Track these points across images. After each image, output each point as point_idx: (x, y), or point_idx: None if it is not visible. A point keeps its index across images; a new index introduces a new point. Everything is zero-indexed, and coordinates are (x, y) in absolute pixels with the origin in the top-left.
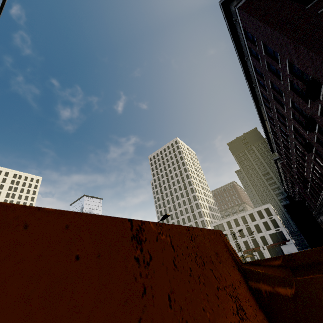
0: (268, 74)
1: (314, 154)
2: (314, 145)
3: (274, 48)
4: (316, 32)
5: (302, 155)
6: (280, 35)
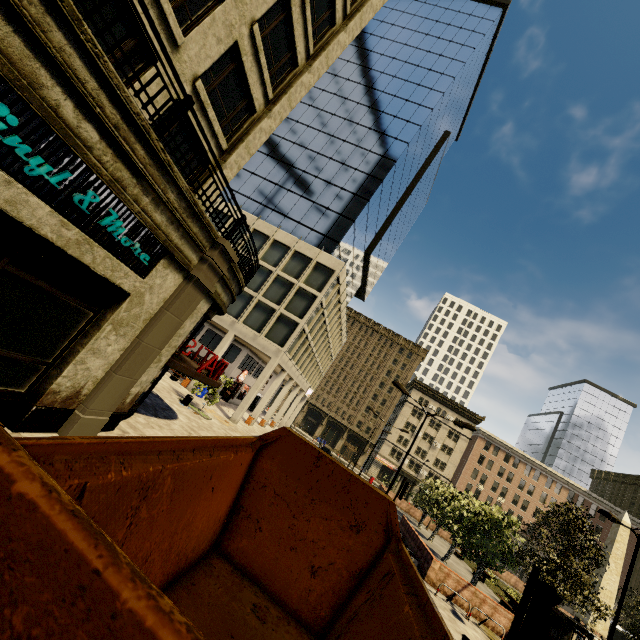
0: None
1: None
2: None
3: None
4: None
5: None
6: None
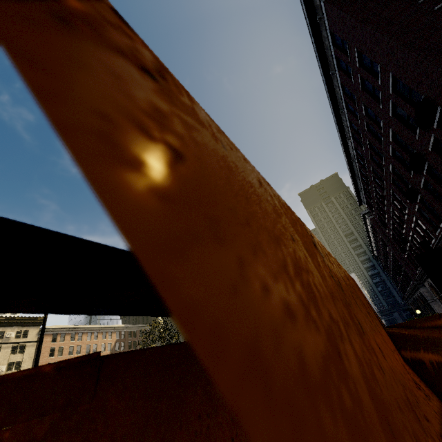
0: (362, 96)
1: (419, 204)
2: (419, 191)
3: (374, 57)
4: (432, 34)
5: (402, 206)
6: (383, 38)
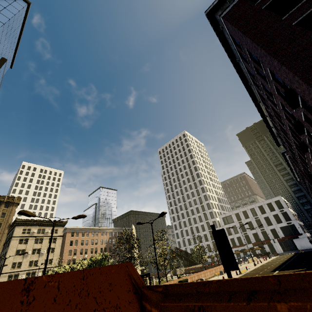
0: (258, 77)
1: (310, 153)
2: (308, 145)
3: (256, 56)
4: (289, 44)
5: (302, 153)
6: (257, 46)
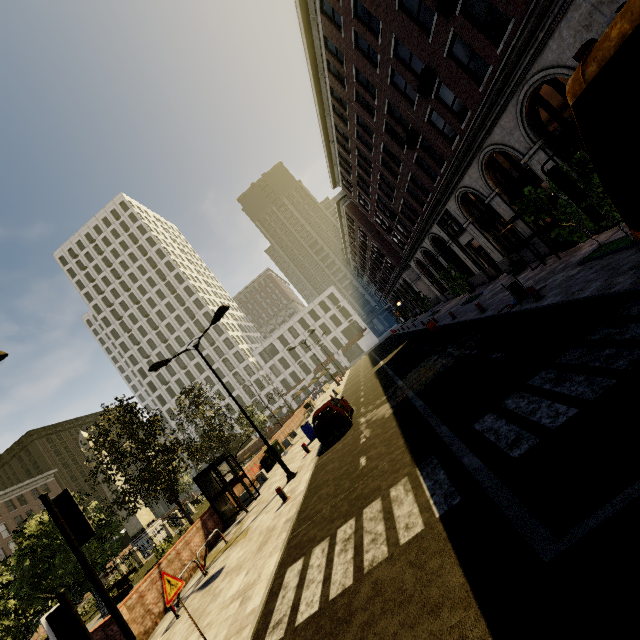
0: None
1: (418, 150)
2: (421, 130)
3: None
4: None
5: (394, 165)
6: None
